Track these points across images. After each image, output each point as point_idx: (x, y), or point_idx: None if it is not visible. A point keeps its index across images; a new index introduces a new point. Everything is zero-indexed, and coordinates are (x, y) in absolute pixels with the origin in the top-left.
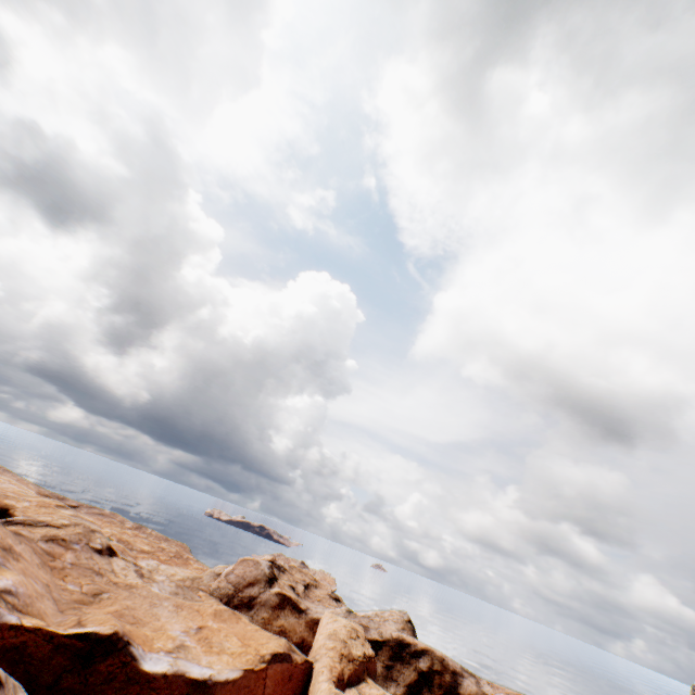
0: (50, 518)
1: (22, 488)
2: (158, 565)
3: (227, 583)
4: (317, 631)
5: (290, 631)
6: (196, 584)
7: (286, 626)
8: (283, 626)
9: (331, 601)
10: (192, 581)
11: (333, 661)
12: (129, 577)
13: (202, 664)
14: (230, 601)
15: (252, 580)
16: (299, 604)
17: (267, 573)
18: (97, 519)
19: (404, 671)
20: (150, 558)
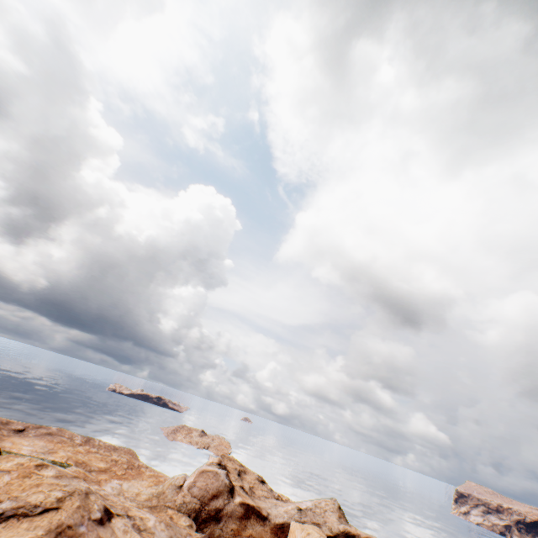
0: (42, 496)
1: None
2: (120, 485)
3: (192, 497)
4: None
5: None
6: (162, 502)
7: (254, 535)
8: (252, 535)
9: (261, 485)
10: (158, 499)
11: None
12: None
13: None
14: (198, 515)
15: (215, 492)
16: (261, 512)
17: (227, 484)
18: (47, 442)
19: None
20: (111, 479)
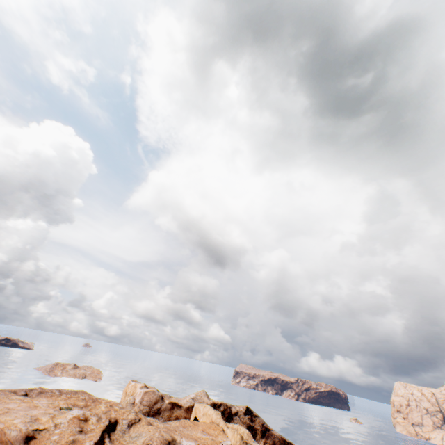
0: (132, 415)
1: (36, 400)
2: None
3: (144, 406)
4: (198, 412)
5: (180, 416)
6: None
7: (177, 415)
8: (176, 415)
9: None
10: None
11: (224, 422)
12: (159, 425)
13: (222, 441)
14: (149, 414)
15: (155, 400)
16: (179, 404)
17: (160, 395)
18: (46, 397)
19: None
20: None
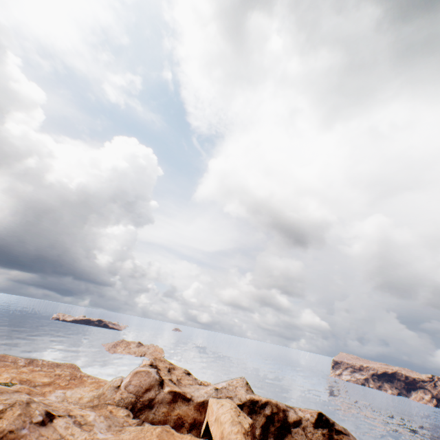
0: None
1: None
2: (64, 394)
3: (128, 393)
4: (210, 415)
5: (185, 416)
6: (102, 401)
7: (181, 413)
8: (179, 414)
9: (187, 376)
10: (99, 399)
11: None
12: (76, 435)
13: None
14: (134, 406)
15: (148, 386)
16: (186, 395)
17: (158, 379)
18: None
19: (258, 419)
20: (55, 390)
